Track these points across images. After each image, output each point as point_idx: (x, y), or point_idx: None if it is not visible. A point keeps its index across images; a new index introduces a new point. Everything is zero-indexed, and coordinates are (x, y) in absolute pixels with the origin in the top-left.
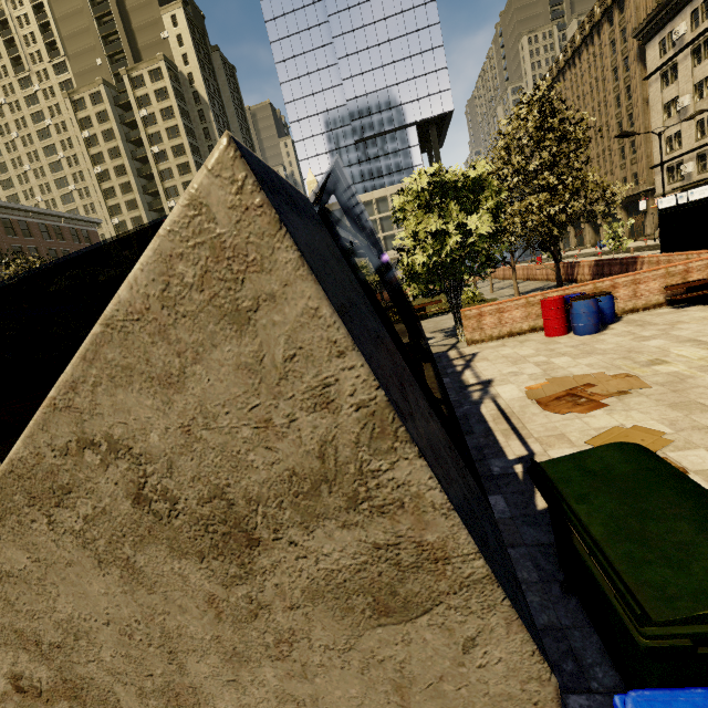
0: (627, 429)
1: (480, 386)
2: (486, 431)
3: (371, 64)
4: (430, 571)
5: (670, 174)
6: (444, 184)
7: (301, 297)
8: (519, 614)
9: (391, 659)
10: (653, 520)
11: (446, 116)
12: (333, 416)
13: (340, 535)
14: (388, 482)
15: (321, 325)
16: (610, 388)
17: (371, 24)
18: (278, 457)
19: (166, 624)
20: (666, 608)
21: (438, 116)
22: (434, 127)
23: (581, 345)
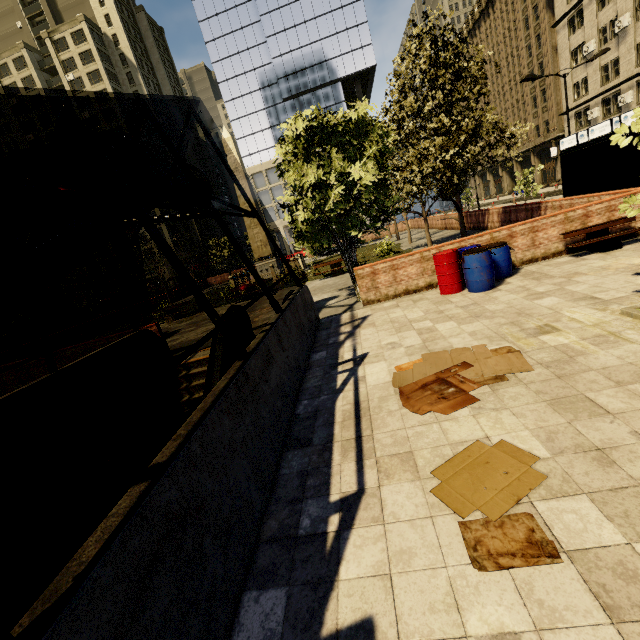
0: (490, 449)
1: (351, 364)
2: (325, 443)
3: (293, 20)
4: None
5: (578, 120)
6: (322, 128)
7: None
8: None
9: None
10: None
11: (369, 71)
12: None
13: None
14: None
15: None
16: (486, 371)
17: None
18: None
19: None
20: None
21: (362, 72)
22: (358, 83)
23: (471, 305)
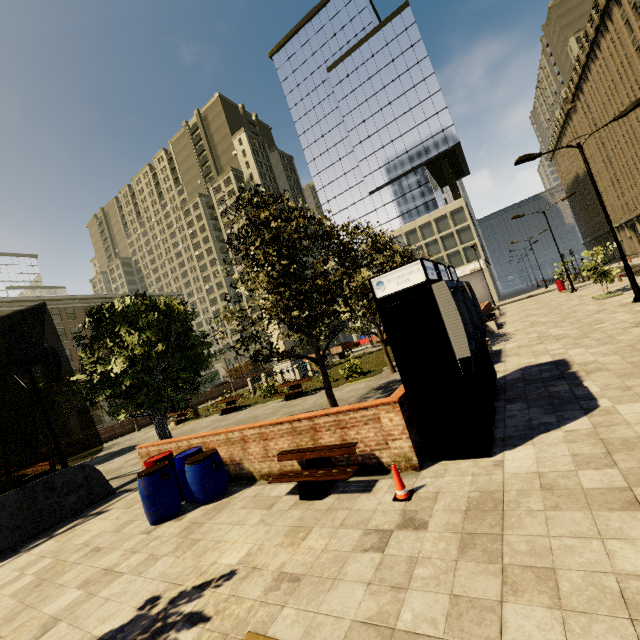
0: None
1: None
2: None
3: (376, 127)
4: None
5: None
6: (101, 321)
7: None
8: None
9: None
10: None
11: (454, 149)
12: None
13: None
14: None
15: None
16: None
17: (372, 96)
18: None
19: None
20: None
21: (445, 152)
22: (445, 162)
23: (91, 553)
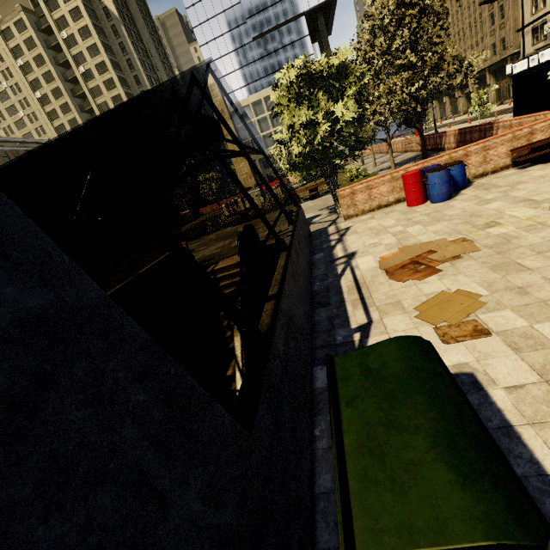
0: (451, 294)
1: (345, 259)
2: (339, 303)
3: None
4: None
5: (535, 35)
6: (310, 75)
7: None
8: None
9: None
10: (397, 431)
11: (331, 2)
12: None
13: None
14: None
15: None
16: (446, 254)
17: None
18: None
19: None
20: (372, 543)
21: (324, 3)
22: (321, 15)
23: (433, 213)
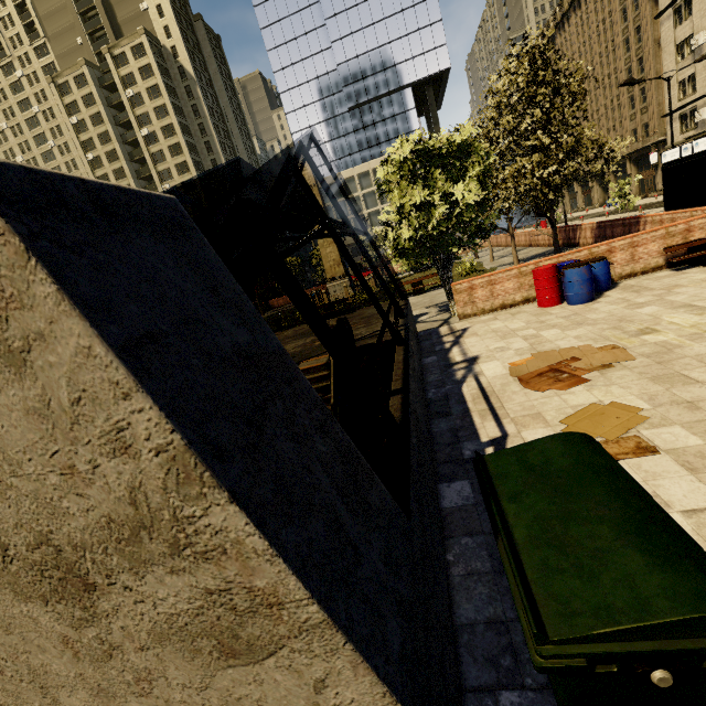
0: (604, 406)
1: (465, 364)
2: (463, 413)
3: (360, 23)
4: (267, 616)
5: (683, 122)
6: (427, 151)
7: (70, 334)
8: (368, 655)
9: (247, 698)
10: (576, 523)
11: (443, 75)
12: (135, 461)
13: (171, 581)
14: (206, 529)
15: (99, 365)
16: (594, 362)
17: None
18: (91, 504)
19: (31, 662)
20: (565, 625)
21: (434, 75)
22: (430, 88)
23: (572, 316)
